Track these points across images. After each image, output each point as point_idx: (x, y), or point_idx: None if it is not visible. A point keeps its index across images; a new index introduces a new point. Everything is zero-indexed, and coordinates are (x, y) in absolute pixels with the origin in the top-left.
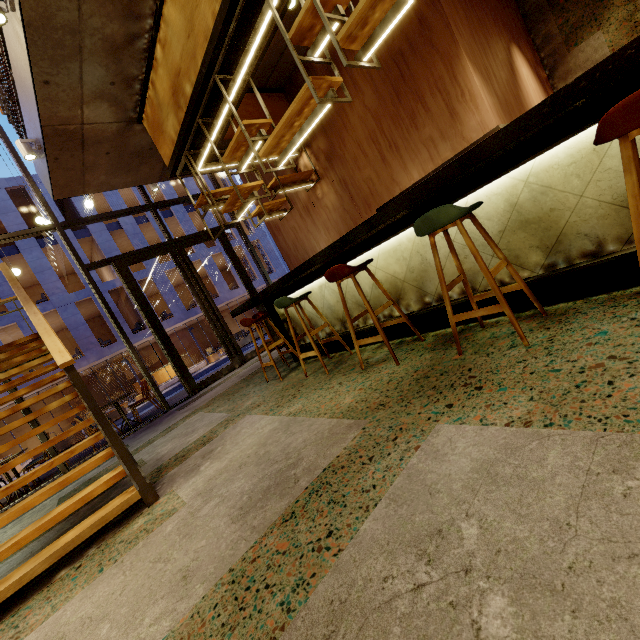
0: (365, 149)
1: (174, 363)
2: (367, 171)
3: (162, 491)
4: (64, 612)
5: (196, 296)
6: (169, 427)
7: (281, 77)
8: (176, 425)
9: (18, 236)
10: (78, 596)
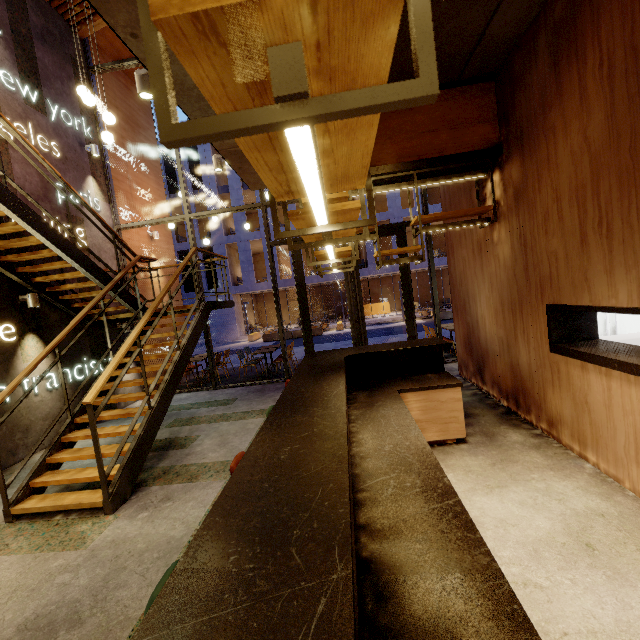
0: (563, 208)
1: (305, 345)
2: (555, 242)
3: (124, 506)
4: (5, 562)
5: (348, 292)
6: (249, 412)
7: (488, 62)
8: (249, 416)
9: (237, 210)
10: (17, 557)
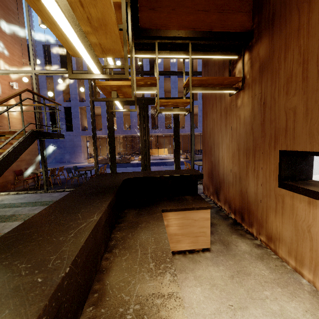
0: (309, 68)
1: (111, 168)
2: (295, 100)
3: None
4: None
5: (141, 136)
6: None
7: None
8: None
9: None
10: None
